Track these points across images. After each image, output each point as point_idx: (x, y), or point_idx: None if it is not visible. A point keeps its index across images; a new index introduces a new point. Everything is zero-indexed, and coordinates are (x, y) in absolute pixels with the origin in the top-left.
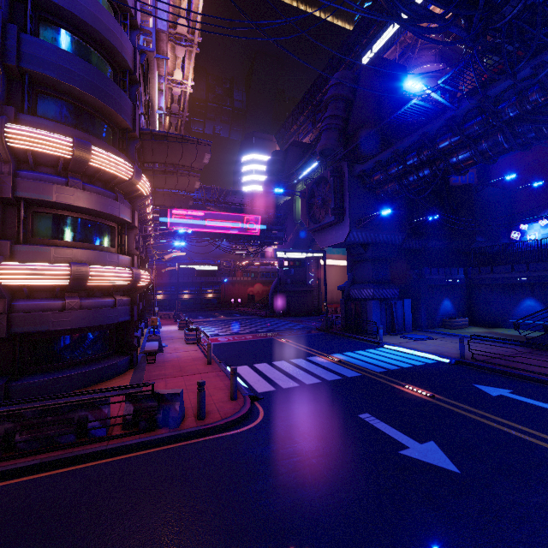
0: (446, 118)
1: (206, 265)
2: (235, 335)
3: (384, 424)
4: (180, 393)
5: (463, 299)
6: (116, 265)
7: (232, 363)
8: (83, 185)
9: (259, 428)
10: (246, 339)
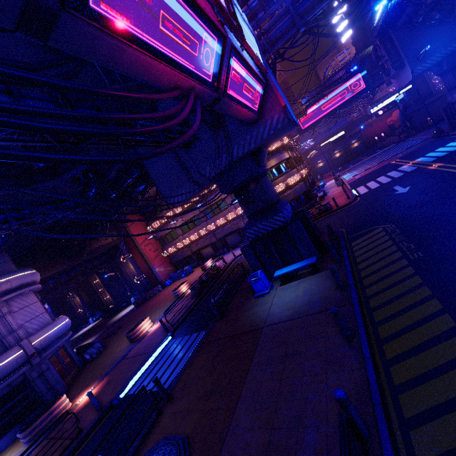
0: None
1: (336, 135)
2: (366, 170)
3: (399, 187)
4: (327, 202)
5: None
6: (293, 175)
7: (356, 187)
8: (271, 157)
9: (355, 203)
10: (371, 171)
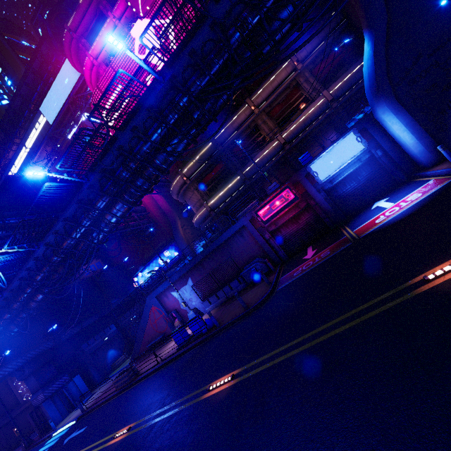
0: (2, 300)
1: None
2: None
3: None
4: None
5: (122, 340)
6: None
7: None
8: None
9: None
10: None
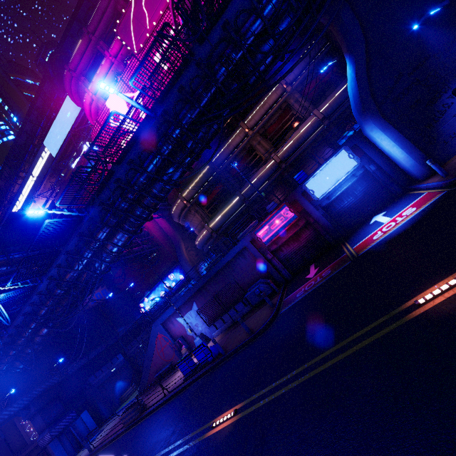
0: (7, 337)
1: None
2: None
3: None
4: None
5: (130, 370)
6: None
7: None
8: None
9: None
10: None
